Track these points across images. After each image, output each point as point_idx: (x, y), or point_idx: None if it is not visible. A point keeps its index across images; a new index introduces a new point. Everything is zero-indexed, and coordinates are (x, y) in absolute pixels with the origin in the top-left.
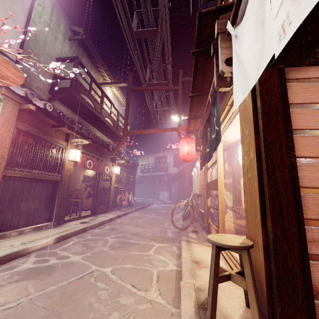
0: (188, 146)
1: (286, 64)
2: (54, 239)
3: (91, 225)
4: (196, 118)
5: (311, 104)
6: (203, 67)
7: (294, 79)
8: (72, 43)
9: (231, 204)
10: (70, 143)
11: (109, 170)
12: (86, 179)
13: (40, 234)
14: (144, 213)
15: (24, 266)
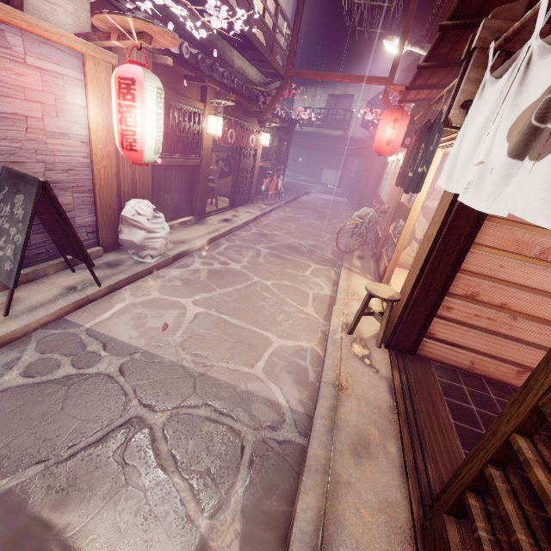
0: (392, 130)
1: None
2: (207, 241)
3: (236, 226)
4: (423, 89)
5: None
6: (455, 37)
7: None
8: None
9: (420, 235)
10: (207, 105)
11: (255, 141)
12: (218, 147)
13: (190, 232)
14: (297, 211)
15: (196, 266)
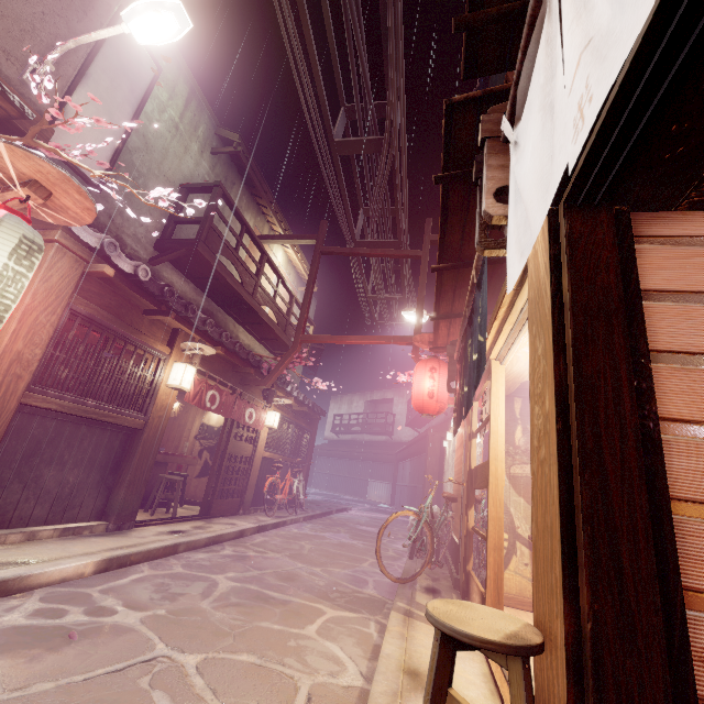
0: (431, 380)
1: (635, 204)
2: (97, 563)
3: (191, 539)
4: (451, 318)
5: (698, 294)
6: (461, 209)
7: (655, 236)
8: (217, 159)
9: (526, 529)
10: (176, 350)
11: (256, 418)
12: (206, 432)
13: (70, 546)
14: (323, 528)
15: (5, 620)
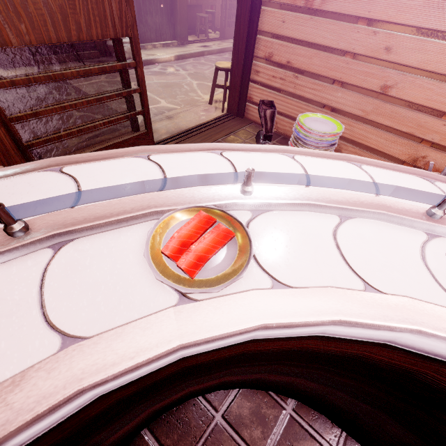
0: None
1: None
2: (174, 57)
3: (209, 50)
4: None
5: None
6: None
7: None
8: None
9: None
10: None
11: None
12: None
13: (166, 51)
14: None
15: (154, 70)
